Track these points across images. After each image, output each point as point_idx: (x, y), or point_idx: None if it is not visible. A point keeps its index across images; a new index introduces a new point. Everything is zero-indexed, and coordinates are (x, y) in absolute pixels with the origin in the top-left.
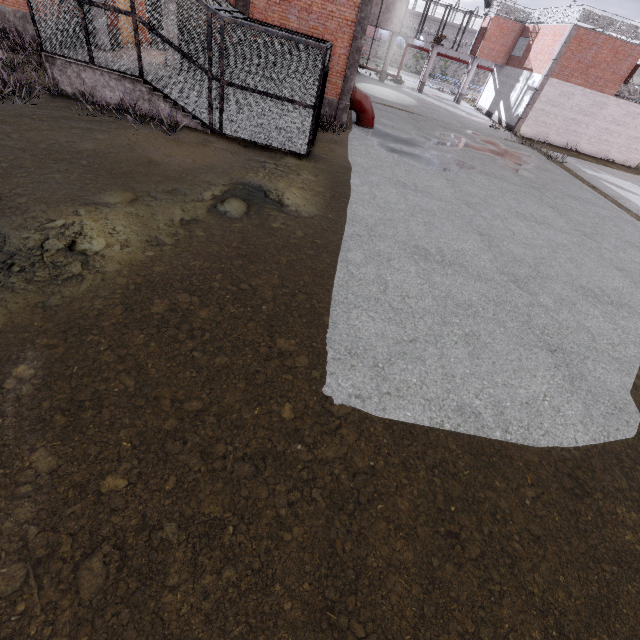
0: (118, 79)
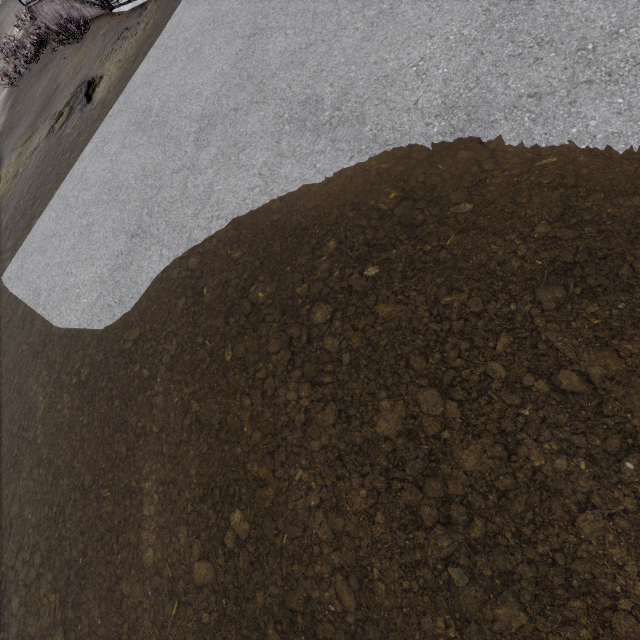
0: (52, 1)
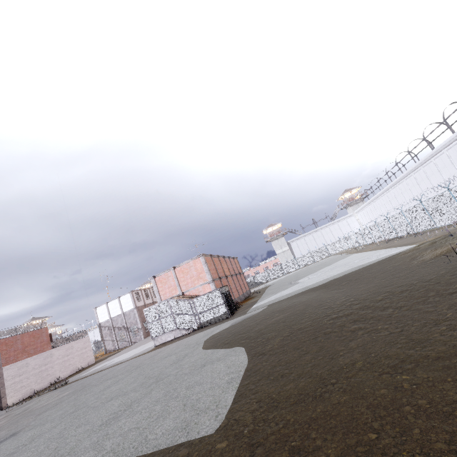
0: None
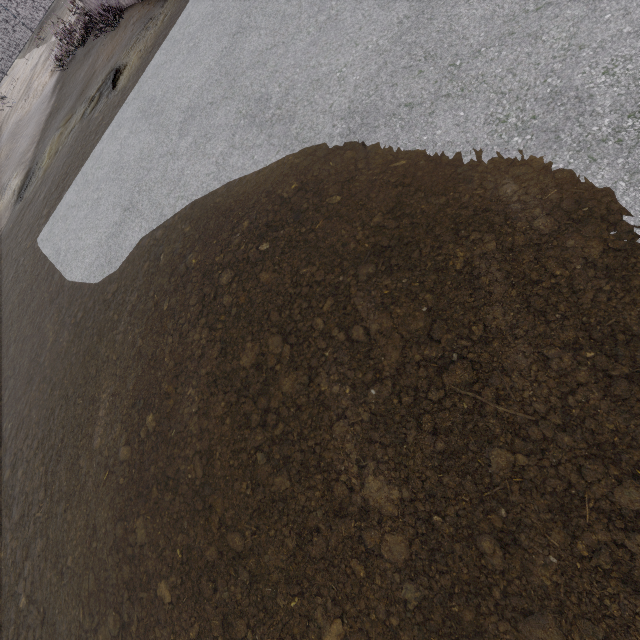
0: None
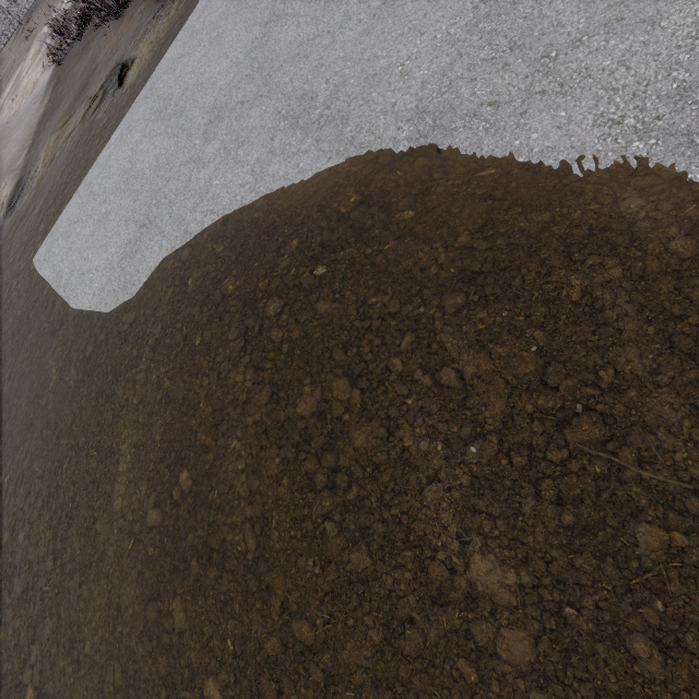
0: None
